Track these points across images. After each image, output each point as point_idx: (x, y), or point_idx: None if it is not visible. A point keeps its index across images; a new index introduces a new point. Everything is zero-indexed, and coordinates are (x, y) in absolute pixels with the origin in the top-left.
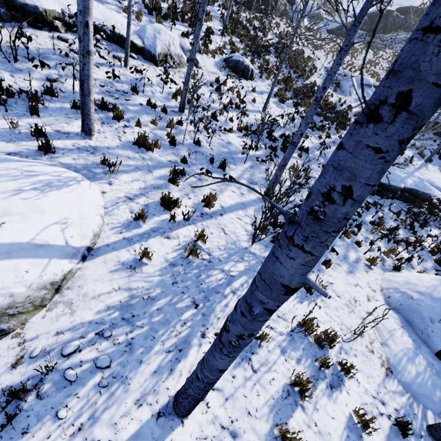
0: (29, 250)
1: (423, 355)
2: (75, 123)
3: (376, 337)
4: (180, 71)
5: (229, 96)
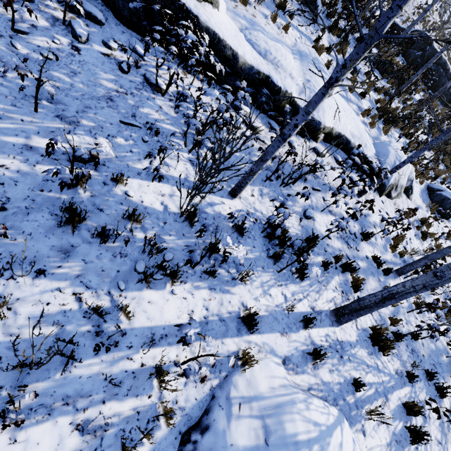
0: None
1: None
2: (323, 293)
3: None
4: (396, 203)
5: (428, 244)
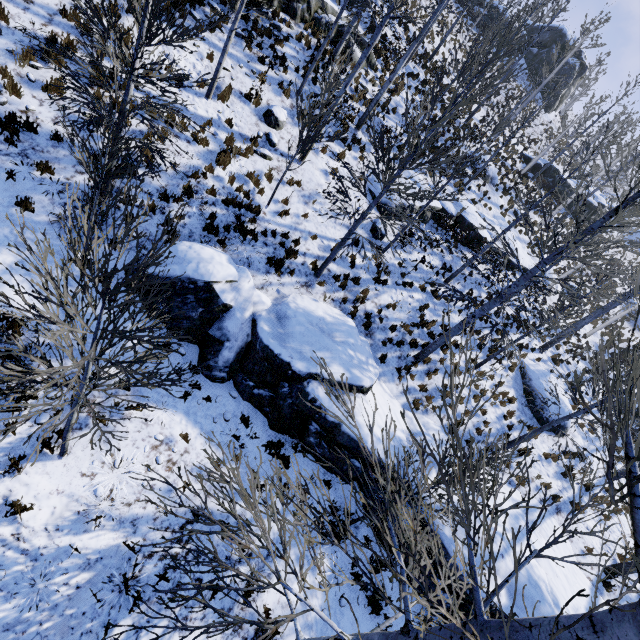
0: None
1: None
2: (533, 342)
3: None
4: (550, 299)
5: (569, 321)
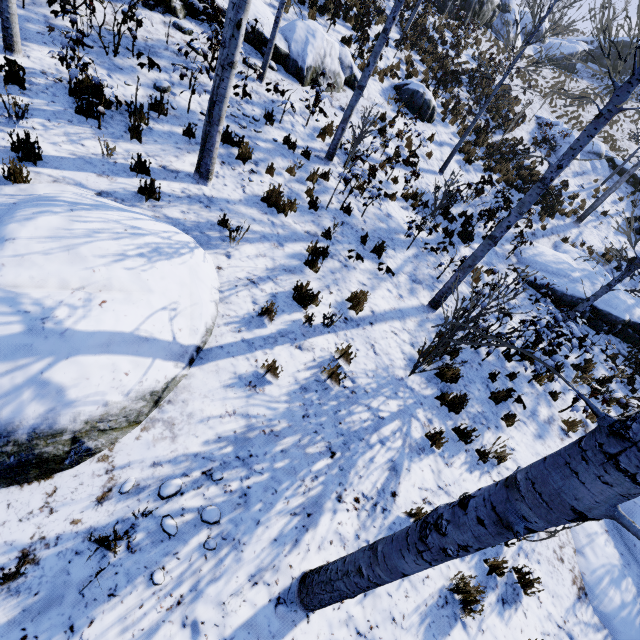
0: (131, 344)
1: (633, 578)
2: (187, 158)
3: (568, 539)
4: (333, 96)
5: (395, 144)
